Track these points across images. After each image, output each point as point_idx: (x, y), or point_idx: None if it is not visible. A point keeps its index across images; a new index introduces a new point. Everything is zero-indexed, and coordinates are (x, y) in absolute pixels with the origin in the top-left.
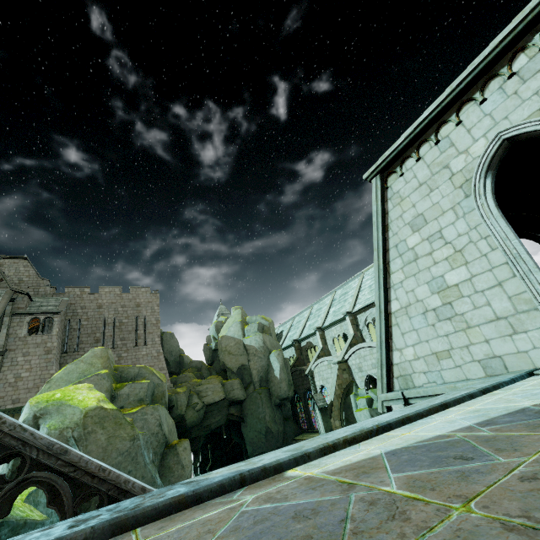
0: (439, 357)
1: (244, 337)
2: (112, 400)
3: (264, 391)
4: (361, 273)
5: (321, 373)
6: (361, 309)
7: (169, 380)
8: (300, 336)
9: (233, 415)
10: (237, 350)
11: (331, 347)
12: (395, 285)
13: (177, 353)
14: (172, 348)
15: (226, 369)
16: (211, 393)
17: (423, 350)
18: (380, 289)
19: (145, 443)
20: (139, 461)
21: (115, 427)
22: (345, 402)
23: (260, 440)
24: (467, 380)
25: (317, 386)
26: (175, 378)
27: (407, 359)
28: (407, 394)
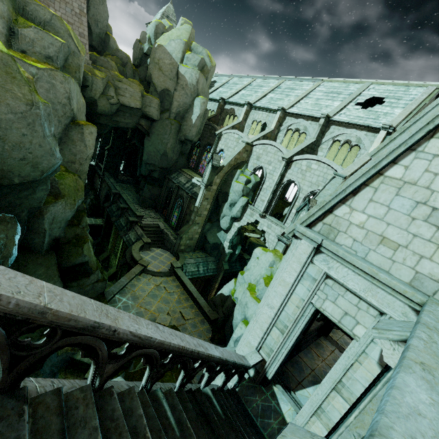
0: (383, 242)
1: (181, 63)
2: (10, 34)
3: (176, 125)
4: (320, 80)
5: (228, 141)
6: (295, 114)
7: (88, 55)
8: (229, 98)
9: (142, 126)
10: (169, 72)
11: (247, 126)
12: (423, 153)
13: (104, 27)
14: (99, 18)
15: (151, 82)
16: (129, 96)
17: (376, 227)
18: (404, 145)
19: (47, 115)
20: (37, 130)
21: (5, 77)
22: (232, 171)
23: (156, 156)
24: (389, 275)
25: (219, 147)
26: (95, 56)
27: (350, 220)
28: (325, 244)
